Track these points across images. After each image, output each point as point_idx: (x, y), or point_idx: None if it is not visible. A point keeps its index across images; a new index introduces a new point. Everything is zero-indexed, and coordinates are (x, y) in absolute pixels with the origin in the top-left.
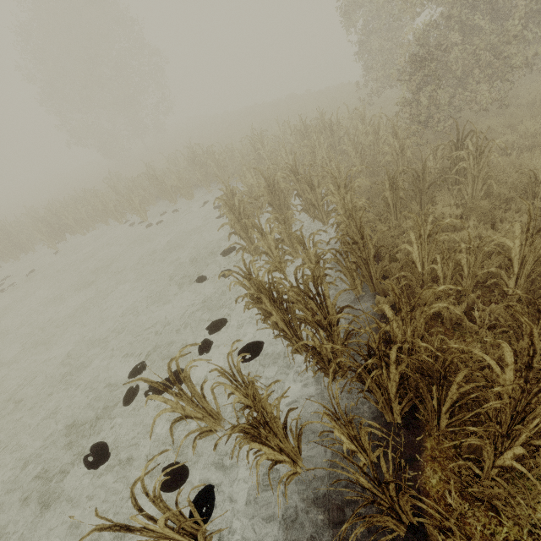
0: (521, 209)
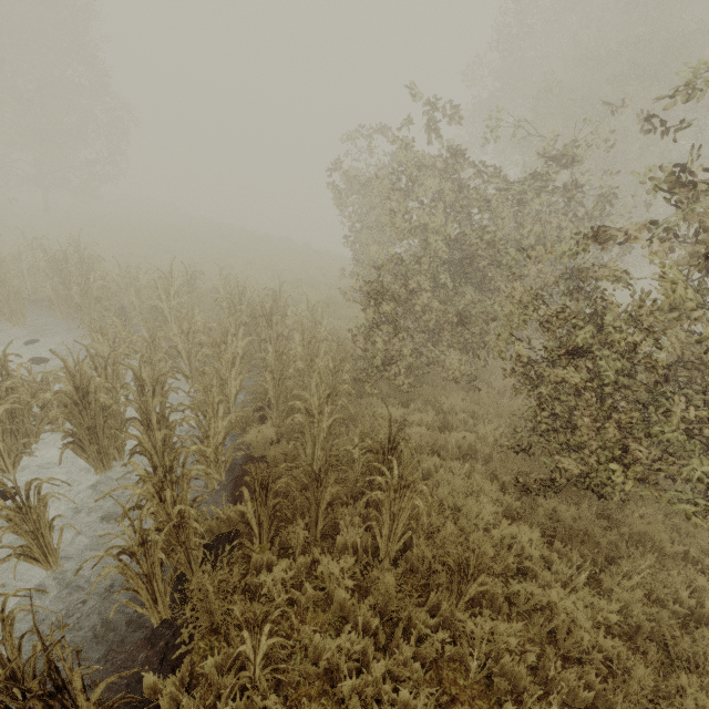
0: (442, 602)
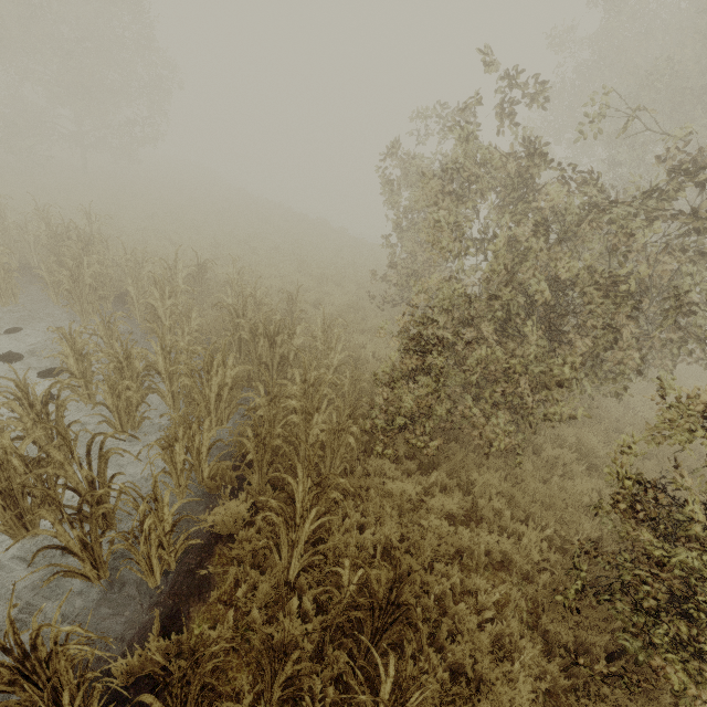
0: None
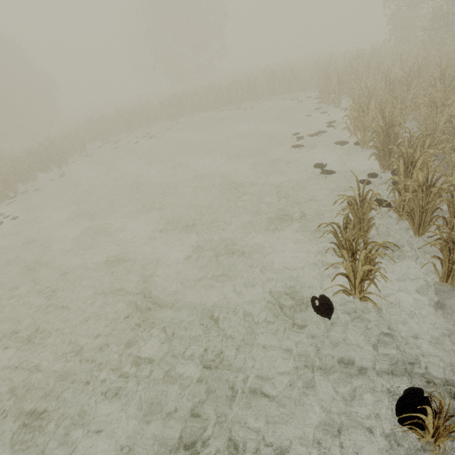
0: None
